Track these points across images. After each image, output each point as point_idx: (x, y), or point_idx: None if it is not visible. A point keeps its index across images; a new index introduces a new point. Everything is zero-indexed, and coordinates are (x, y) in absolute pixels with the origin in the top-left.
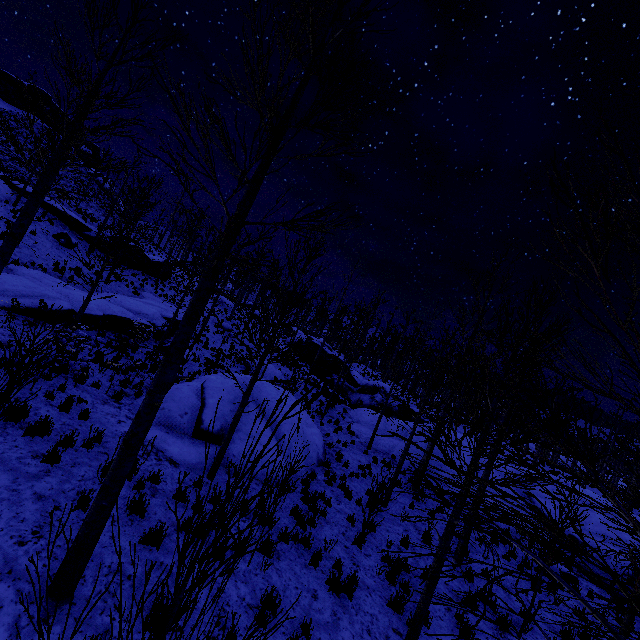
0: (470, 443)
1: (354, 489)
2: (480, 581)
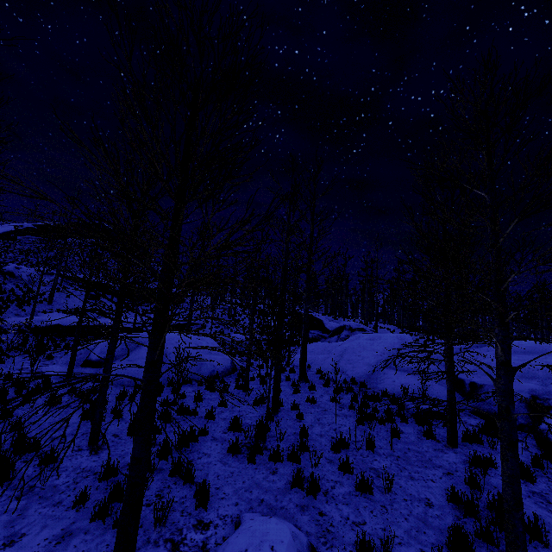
0: (400, 338)
1: (227, 386)
2: (287, 421)
